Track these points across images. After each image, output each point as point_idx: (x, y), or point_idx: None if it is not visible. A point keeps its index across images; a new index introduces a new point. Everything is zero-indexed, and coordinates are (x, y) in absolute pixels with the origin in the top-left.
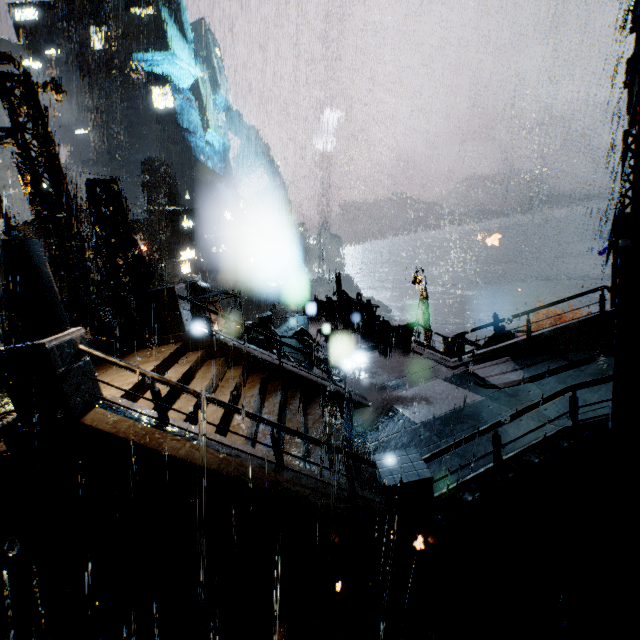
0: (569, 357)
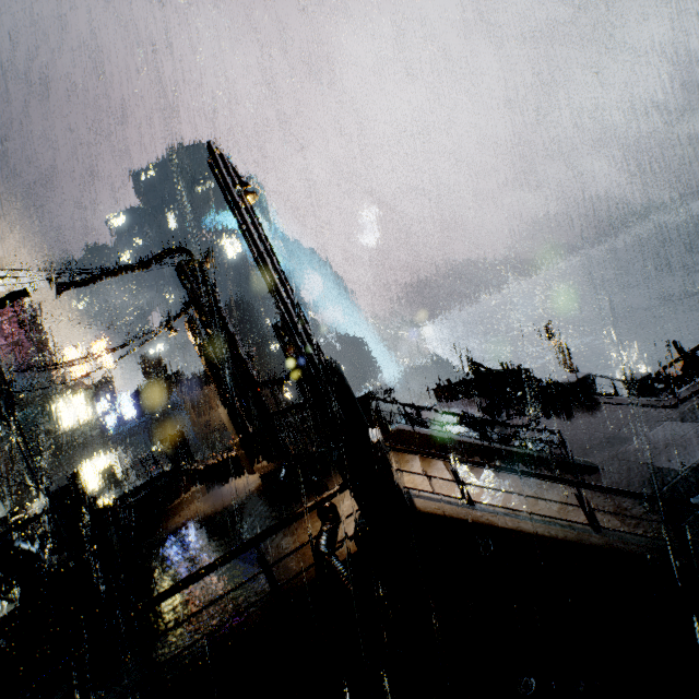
0: None
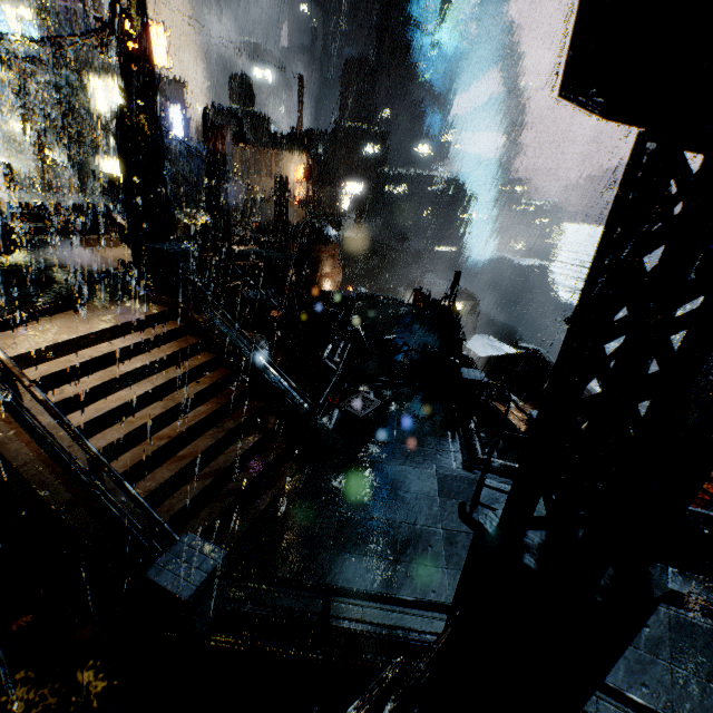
0: None
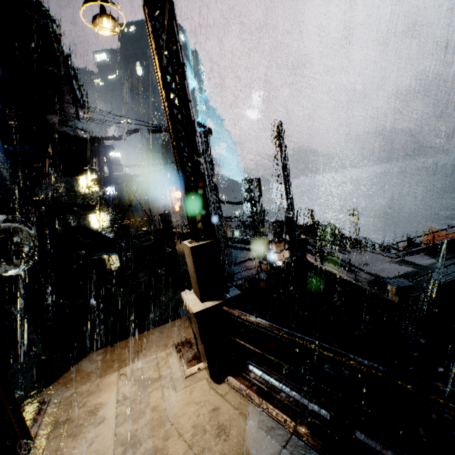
0: None
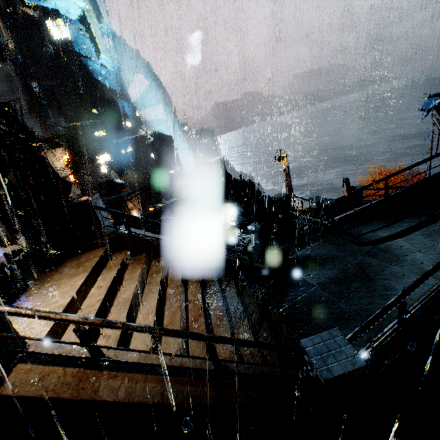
0: (427, 213)
